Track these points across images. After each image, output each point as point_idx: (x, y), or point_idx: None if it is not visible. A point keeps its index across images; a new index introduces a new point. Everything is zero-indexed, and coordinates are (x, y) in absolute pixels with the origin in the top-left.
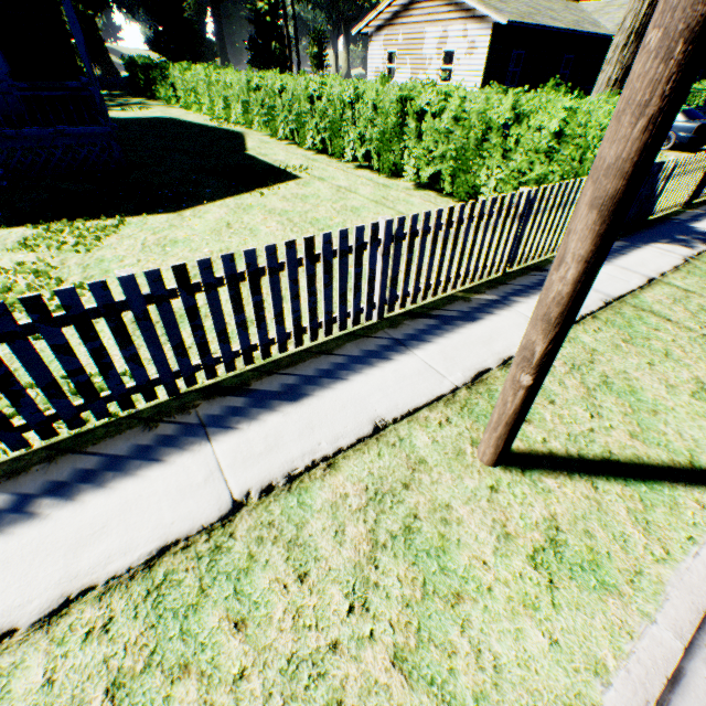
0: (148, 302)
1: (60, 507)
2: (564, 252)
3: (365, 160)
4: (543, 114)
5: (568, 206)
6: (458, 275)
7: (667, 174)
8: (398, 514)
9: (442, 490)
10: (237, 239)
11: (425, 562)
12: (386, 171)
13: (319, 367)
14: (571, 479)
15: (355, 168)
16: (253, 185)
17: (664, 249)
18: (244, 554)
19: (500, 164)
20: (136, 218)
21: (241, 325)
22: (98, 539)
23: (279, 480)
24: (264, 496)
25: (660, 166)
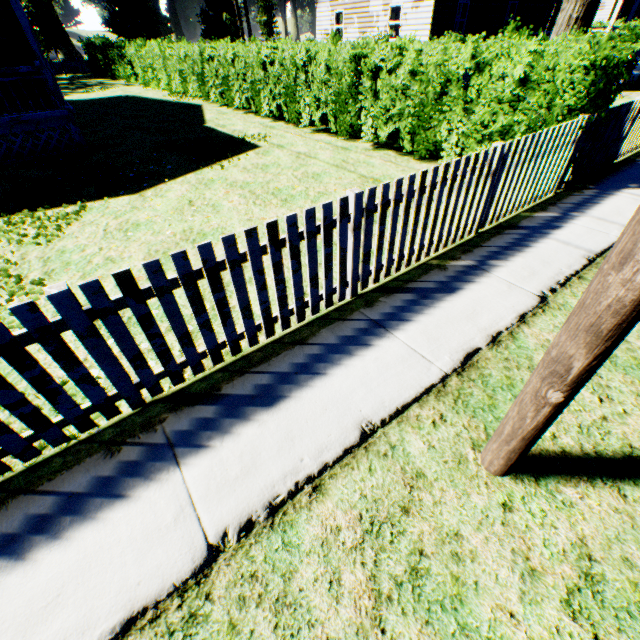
0: (91, 317)
1: (8, 571)
2: (633, 245)
3: (322, 123)
4: (505, 60)
5: (540, 158)
6: (431, 241)
7: (634, 115)
8: (401, 551)
9: (448, 513)
10: (200, 218)
11: (440, 619)
12: (344, 133)
13: (294, 361)
14: (594, 486)
15: (313, 132)
16: (213, 158)
17: (637, 195)
18: (224, 623)
19: (461, 118)
20: (97, 203)
21: (204, 326)
22: (52, 614)
23: (259, 513)
24: (243, 537)
25: (628, 106)
